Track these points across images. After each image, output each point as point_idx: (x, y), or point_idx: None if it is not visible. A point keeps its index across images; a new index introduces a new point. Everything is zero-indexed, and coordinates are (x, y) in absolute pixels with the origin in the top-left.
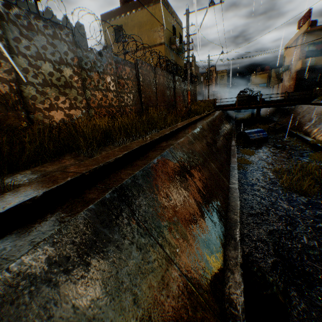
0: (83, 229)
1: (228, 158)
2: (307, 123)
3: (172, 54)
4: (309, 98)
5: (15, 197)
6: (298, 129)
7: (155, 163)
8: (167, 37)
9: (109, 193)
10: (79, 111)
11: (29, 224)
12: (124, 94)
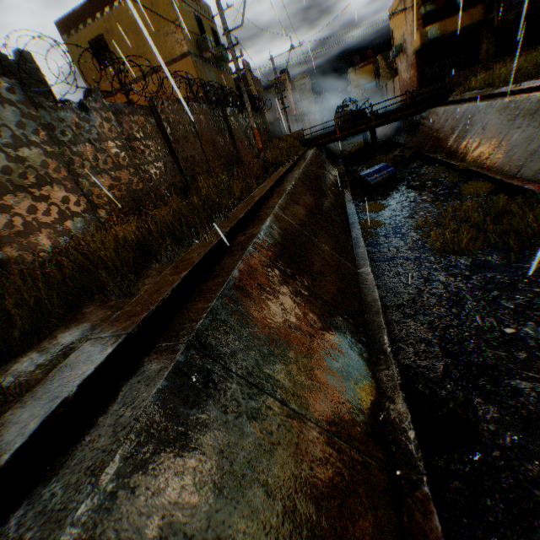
0: (161, 423)
1: (346, 226)
2: (449, 137)
3: (209, 68)
4: (444, 95)
5: (34, 410)
6: (438, 150)
7: (236, 277)
8: (192, 40)
9: (182, 352)
10: (80, 220)
11: (75, 442)
12: (147, 166)
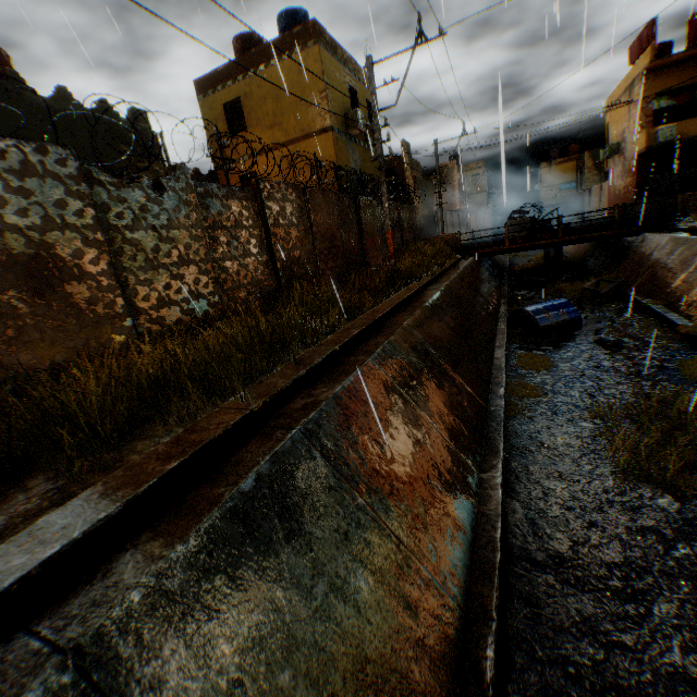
0: None
1: (484, 388)
2: (670, 279)
3: (353, 146)
4: (672, 217)
5: None
6: (650, 293)
7: (246, 491)
8: (338, 113)
9: (43, 680)
10: (106, 327)
11: None
12: (229, 262)
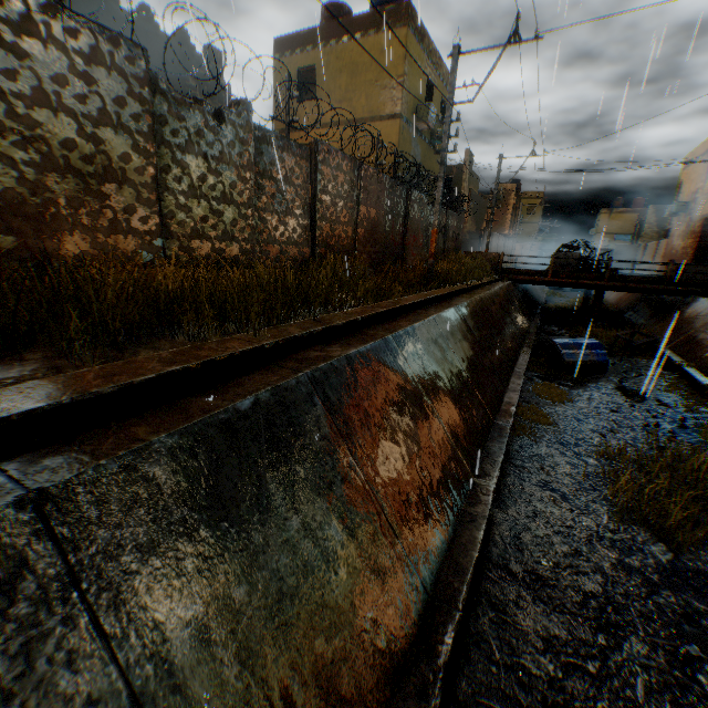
0: None
1: (495, 402)
2: None
3: (418, 141)
4: None
5: None
6: (685, 355)
7: (241, 410)
8: (411, 103)
9: (1, 508)
10: (135, 240)
11: None
12: (269, 214)
